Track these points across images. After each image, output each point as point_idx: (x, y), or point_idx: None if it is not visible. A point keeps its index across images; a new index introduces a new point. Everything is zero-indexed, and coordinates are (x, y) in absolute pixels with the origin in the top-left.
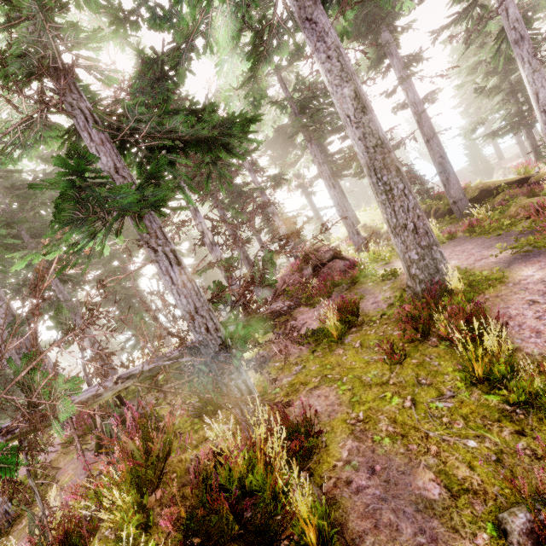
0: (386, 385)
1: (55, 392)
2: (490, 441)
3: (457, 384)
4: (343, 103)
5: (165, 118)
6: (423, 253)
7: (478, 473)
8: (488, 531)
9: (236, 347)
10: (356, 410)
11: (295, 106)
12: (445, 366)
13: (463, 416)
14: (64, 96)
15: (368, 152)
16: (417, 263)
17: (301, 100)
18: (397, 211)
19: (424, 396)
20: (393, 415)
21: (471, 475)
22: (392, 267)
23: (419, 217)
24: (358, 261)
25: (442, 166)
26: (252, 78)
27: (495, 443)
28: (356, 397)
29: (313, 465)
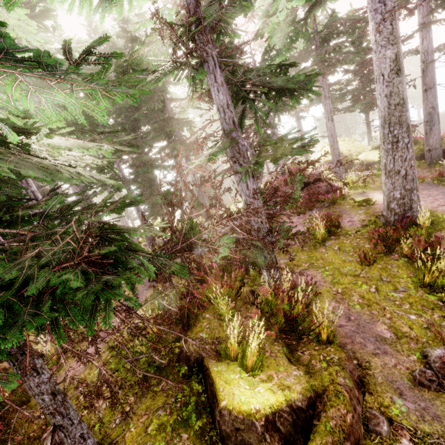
0: (357, 276)
1: (218, 243)
2: (425, 317)
3: (408, 284)
4: (382, 63)
5: (276, 76)
6: (405, 194)
7: (414, 330)
8: (416, 354)
9: (282, 236)
10: (336, 287)
11: (318, 38)
12: (401, 273)
13: (409, 302)
14: (203, 45)
15: (389, 108)
16: (398, 200)
17: (326, 34)
18: (396, 159)
19: (384, 287)
20: (362, 293)
21: (410, 330)
22: (367, 197)
23: (411, 166)
24: (341, 187)
25: (430, 116)
26: (304, 19)
27: (427, 319)
28: (336, 280)
29: (310, 310)
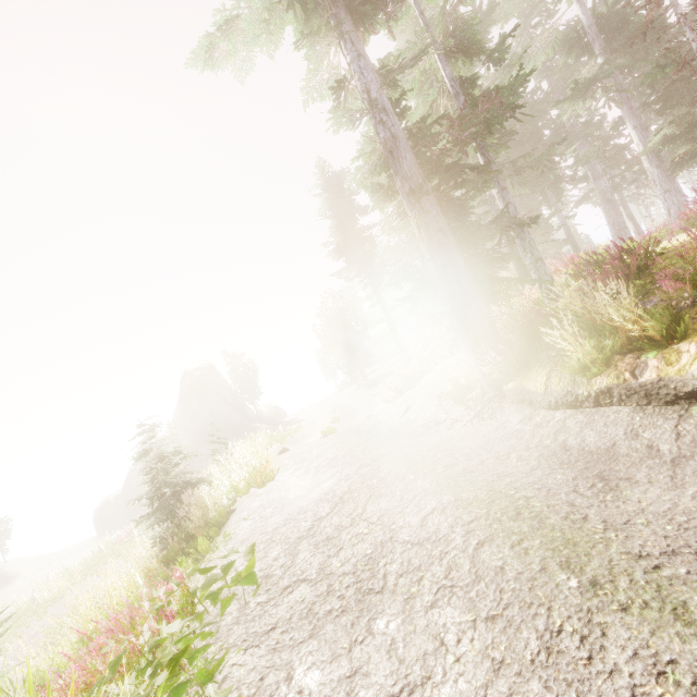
0: None
1: None
2: None
3: None
4: None
5: None
6: None
7: None
8: None
9: None
10: None
11: None
12: None
13: None
14: None
15: None
16: None
17: None
18: None
19: None
20: None
21: None
22: None
23: None
24: None
25: None
26: None
27: None
28: None
29: None
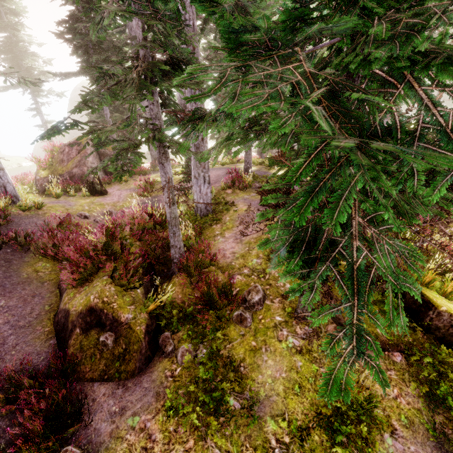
0: None
1: None
2: None
3: None
4: None
5: None
6: None
7: None
8: None
9: None
10: None
11: None
12: None
13: None
14: None
15: None
16: None
17: None
18: None
19: None
20: None
21: None
22: None
23: None
24: None
25: None
26: None
27: None
28: None
29: None
